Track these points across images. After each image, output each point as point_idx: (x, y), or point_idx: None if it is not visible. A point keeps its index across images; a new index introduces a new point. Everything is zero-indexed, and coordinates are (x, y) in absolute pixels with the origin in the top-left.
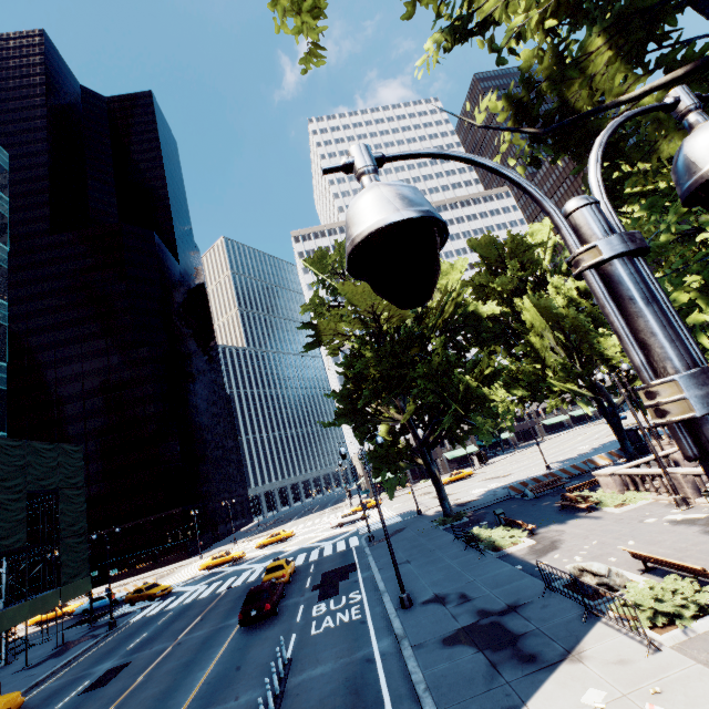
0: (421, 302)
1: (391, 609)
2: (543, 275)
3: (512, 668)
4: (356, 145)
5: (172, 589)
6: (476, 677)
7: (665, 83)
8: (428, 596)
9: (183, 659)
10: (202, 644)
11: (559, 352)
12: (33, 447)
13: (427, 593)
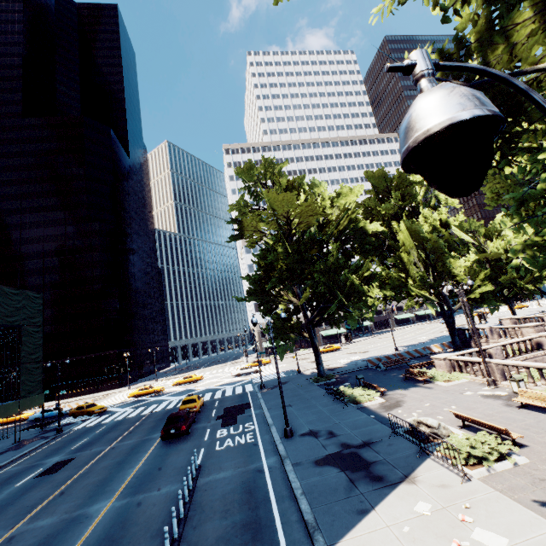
0: (471, 192)
1: (277, 437)
2: (416, 206)
3: (365, 484)
4: (419, 49)
5: (106, 409)
6: (339, 488)
7: None
8: (304, 431)
9: (116, 459)
10: (131, 449)
11: (420, 266)
12: (2, 290)
13: (304, 428)
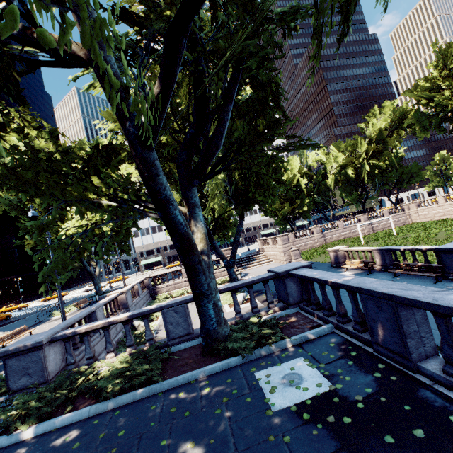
0: None
1: None
2: None
3: None
4: None
5: None
6: None
7: None
8: None
9: None
10: None
11: None
12: None
13: None
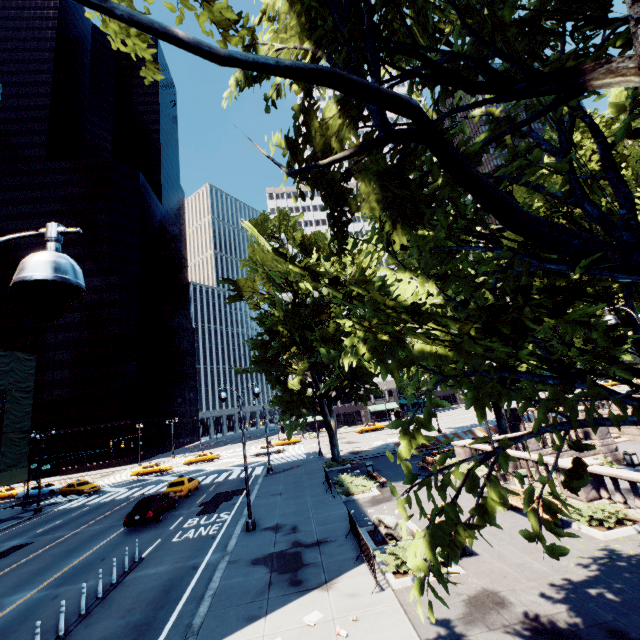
0: None
1: (238, 530)
2: None
3: (280, 588)
4: None
5: (101, 488)
6: (252, 591)
7: (341, 158)
8: (271, 524)
9: (70, 546)
10: (91, 536)
11: None
12: None
13: (272, 521)
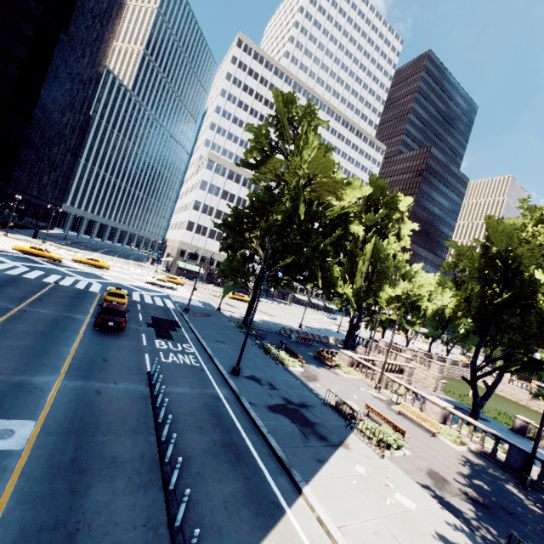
0: None
1: (224, 371)
2: (384, 229)
3: (315, 439)
4: None
5: None
6: (296, 437)
7: None
8: (247, 374)
9: (38, 328)
10: (53, 323)
11: (363, 278)
12: None
13: (246, 371)
